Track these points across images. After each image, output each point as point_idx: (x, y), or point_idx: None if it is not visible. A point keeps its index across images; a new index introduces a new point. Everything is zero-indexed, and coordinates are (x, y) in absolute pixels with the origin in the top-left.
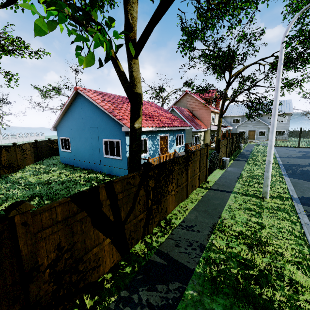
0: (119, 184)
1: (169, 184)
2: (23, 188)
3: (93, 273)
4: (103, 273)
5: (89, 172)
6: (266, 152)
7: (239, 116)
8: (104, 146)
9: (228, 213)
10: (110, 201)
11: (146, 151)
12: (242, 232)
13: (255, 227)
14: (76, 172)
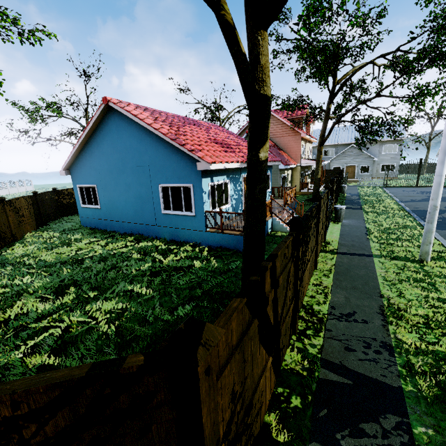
0: (278, 260)
1: (306, 251)
2: (38, 273)
3: (257, 421)
4: (263, 415)
5: (137, 238)
6: (379, 195)
7: (332, 145)
8: (162, 195)
9: (389, 288)
10: (274, 292)
11: (227, 201)
12: (428, 316)
13: (441, 307)
14: (117, 240)
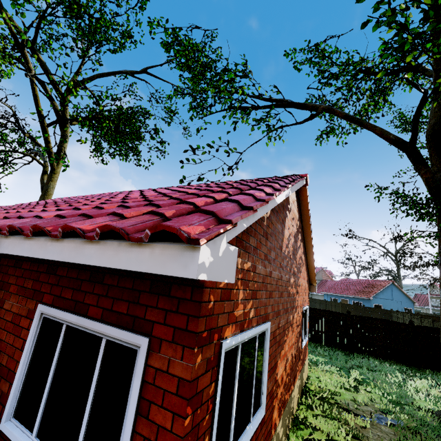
0: None
1: None
2: None
3: None
4: None
5: None
6: None
7: None
8: (404, 310)
9: None
10: None
11: None
12: None
13: None
14: None
